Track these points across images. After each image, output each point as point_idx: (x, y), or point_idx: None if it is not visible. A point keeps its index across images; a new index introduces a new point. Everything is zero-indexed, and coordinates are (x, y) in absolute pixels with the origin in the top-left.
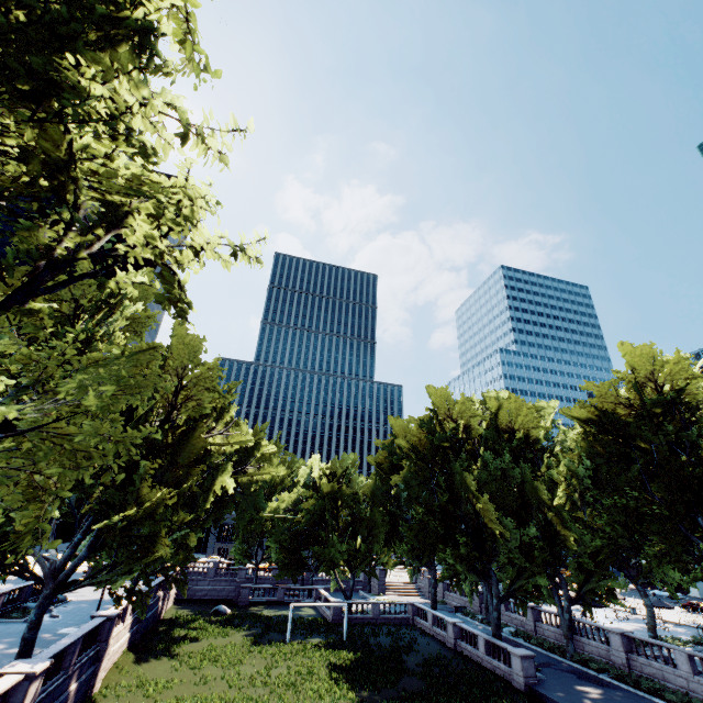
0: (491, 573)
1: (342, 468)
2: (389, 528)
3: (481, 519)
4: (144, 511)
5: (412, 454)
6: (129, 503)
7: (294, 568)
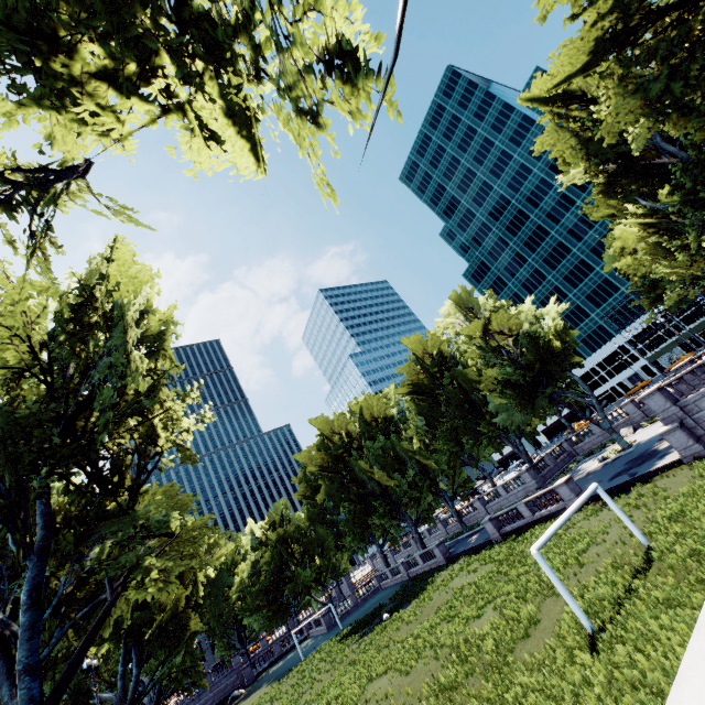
0: (404, 514)
1: (278, 515)
2: (334, 536)
3: (383, 485)
4: (168, 612)
5: (323, 472)
6: (154, 615)
7: (280, 613)
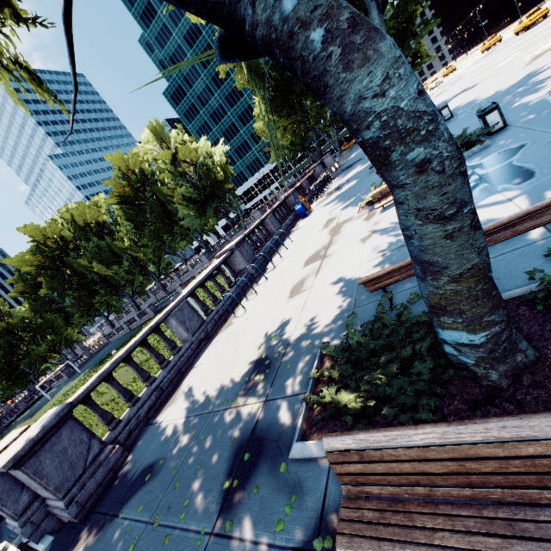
0: (123, 292)
1: None
2: (63, 318)
3: (103, 274)
4: None
5: (41, 271)
6: None
7: (20, 380)
